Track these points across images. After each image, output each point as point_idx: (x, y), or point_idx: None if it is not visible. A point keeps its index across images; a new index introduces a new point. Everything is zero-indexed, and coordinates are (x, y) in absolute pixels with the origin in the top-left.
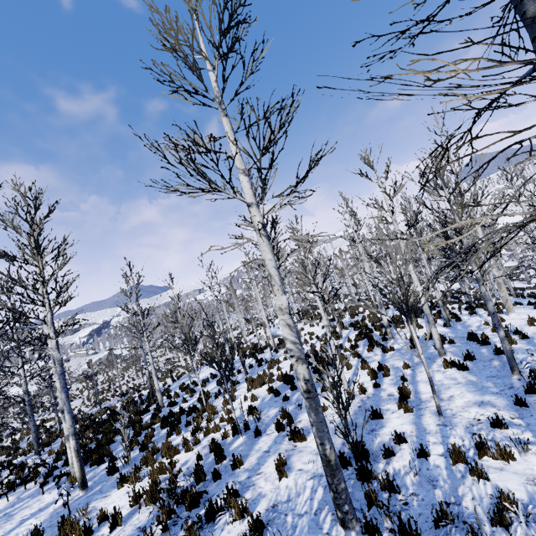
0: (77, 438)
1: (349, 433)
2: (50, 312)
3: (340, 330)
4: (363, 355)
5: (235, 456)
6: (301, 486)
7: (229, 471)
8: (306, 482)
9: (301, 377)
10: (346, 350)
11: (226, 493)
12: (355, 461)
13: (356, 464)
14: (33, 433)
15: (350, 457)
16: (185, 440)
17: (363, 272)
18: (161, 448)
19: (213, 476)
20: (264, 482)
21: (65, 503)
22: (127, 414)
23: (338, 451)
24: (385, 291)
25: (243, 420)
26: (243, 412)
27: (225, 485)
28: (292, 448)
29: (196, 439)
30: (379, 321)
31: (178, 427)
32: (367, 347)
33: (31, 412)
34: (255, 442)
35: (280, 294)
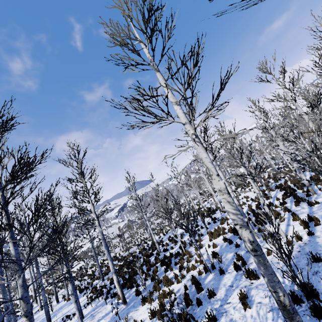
0: (117, 274)
1: (296, 276)
2: (93, 206)
3: (268, 192)
4: (291, 209)
5: (209, 288)
6: (263, 316)
7: (207, 299)
8: (266, 314)
9: (246, 239)
10: (276, 207)
11: (207, 318)
12: (307, 300)
13: (308, 303)
14: (98, 268)
15: (301, 295)
16: (175, 275)
17: (278, 148)
18: (162, 279)
19: (196, 303)
20: (233, 311)
21: (116, 313)
22: (142, 256)
23: (289, 291)
24: (299, 158)
25: (210, 262)
26: (209, 257)
27: (205, 312)
28: (249, 284)
29: (182, 274)
30: (300, 181)
31: (170, 266)
32: (294, 203)
33: (96, 257)
34: (221, 278)
35: (218, 180)
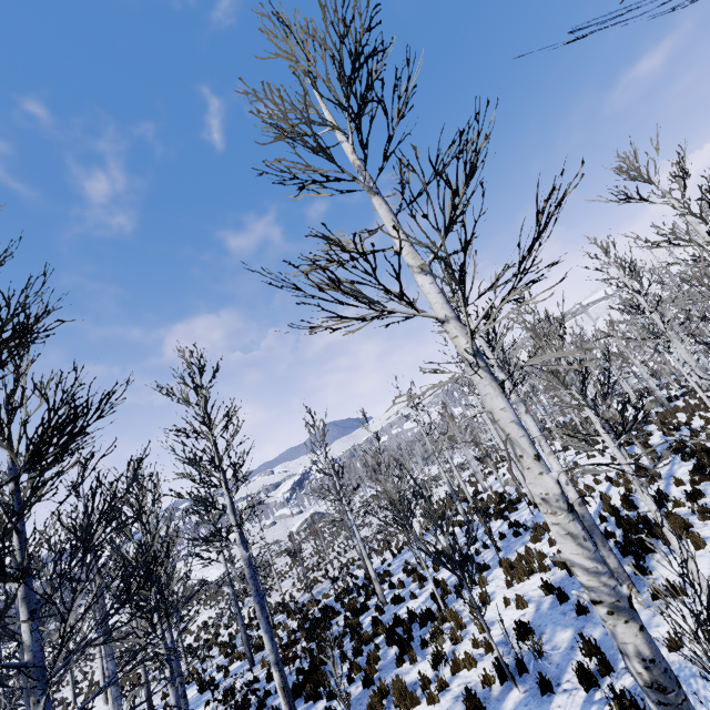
0: (280, 669)
1: None
2: (228, 497)
3: (651, 463)
4: None
5: None
6: None
7: None
8: None
9: (630, 650)
10: (678, 504)
11: None
12: None
13: None
14: (242, 635)
15: None
16: (424, 680)
17: (669, 353)
18: (391, 686)
19: None
20: None
21: None
22: (343, 609)
23: None
24: None
25: (511, 649)
26: (508, 638)
27: None
28: None
29: (440, 680)
30: None
31: (410, 650)
32: None
33: (237, 608)
34: (544, 706)
35: (539, 472)
